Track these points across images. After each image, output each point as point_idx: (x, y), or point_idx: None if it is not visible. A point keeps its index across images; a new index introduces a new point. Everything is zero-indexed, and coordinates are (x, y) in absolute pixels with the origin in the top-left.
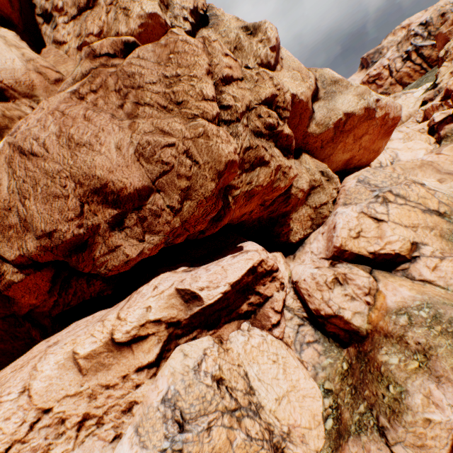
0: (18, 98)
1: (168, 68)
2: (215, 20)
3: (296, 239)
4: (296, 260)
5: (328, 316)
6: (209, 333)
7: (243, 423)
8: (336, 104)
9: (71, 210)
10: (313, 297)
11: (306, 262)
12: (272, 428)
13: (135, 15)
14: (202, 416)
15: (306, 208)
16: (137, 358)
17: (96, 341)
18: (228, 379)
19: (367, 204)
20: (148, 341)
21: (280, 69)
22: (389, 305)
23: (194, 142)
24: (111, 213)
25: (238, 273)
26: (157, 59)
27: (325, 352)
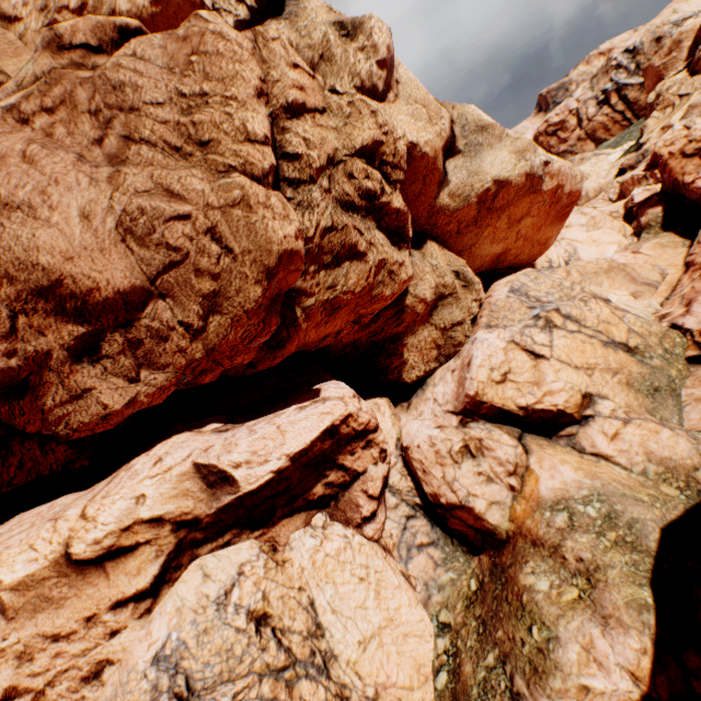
0: None
1: (188, 79)
2: (294, 8)
3: (413, 378)
4: (412, 412)
5: (452, 507)
6: (255, 534)
7: (298, 690)
8: (483, 164)
9: None
10: (430, 475)
11: (425, 416)
12: (349, 693)
13: None
14: (225, 683)
15: (429, 329)
16: (115, 585)
17: (37, 558)
18: (279, 614)
19: (522, 329)
20: (137, 555)
21: (394, 100)
22: (543, 494)
23: (225, 214)
24: (73, 332)
25: (306, 437)
26: (169, 61)
27: (445, 561)
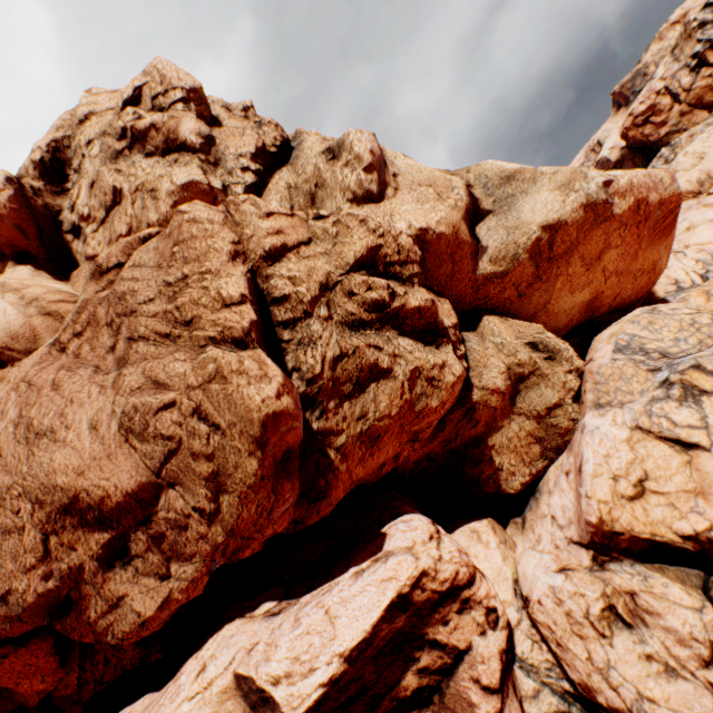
0: (19, 358)
1: (172, 269)
2: (296, 152)
3: (516, 486)
4: (527, 534)
5: None
6: None
7: None
8: (521, 215)
9: (29, 551)
10: (568, 651)
11: (544, 544)
12: None
13: (164, 194)
14: None
15: (518, 420)
16: None
17: None
18: None
19: (647, 406)
20: None
21: (394, 194)
22: None
23: (205, 391)
24: (100, 539)
25: (363, 622)
26: (159, 258)
27: None
